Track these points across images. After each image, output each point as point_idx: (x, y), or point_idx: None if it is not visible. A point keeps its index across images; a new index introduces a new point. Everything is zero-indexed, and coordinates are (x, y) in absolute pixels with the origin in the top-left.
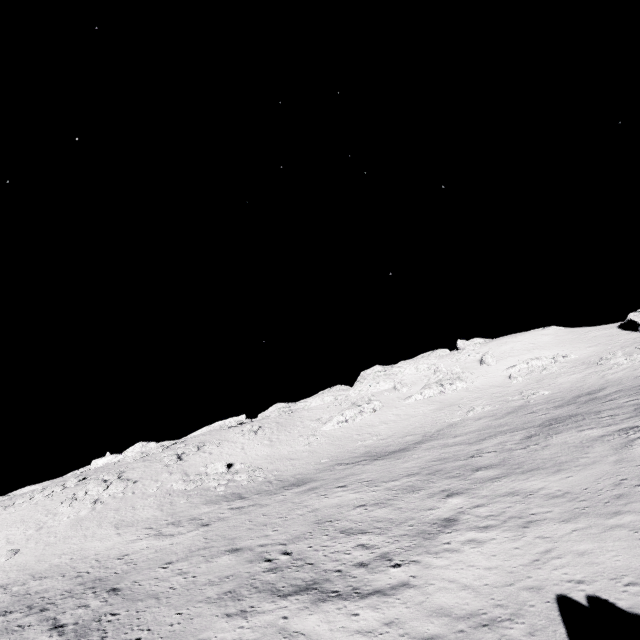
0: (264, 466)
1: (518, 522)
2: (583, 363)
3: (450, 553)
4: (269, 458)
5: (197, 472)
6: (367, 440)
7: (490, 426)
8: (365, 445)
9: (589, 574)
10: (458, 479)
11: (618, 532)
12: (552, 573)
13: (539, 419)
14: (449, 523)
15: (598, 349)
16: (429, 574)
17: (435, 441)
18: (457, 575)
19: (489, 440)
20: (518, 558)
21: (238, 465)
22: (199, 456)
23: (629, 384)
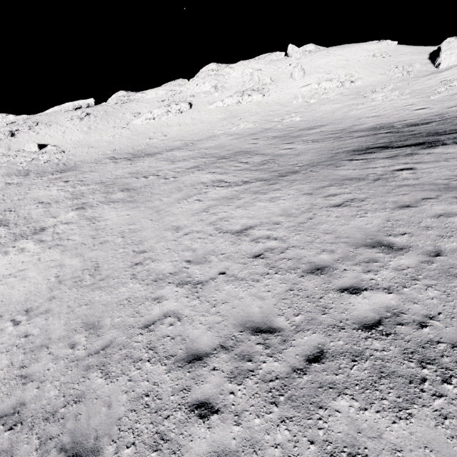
0: (68, 150)
1: (55, 243)
2: (357, 93)
3: (2, 255)
4: (77, 144)
5: (18, 148)
6: (153, 139)
7: (219, 146)
8: (148, 143)
9: None
10: (104, 196)
11: (54, 270)
12: None
13: (239, 149)
14: (38, 232)
15: (384, 79)
16: None
17: (177, 151)
18: None
19: (182, 162)
20: (11, 270)
21: (49, 147)
22: (28, 135)
23: (339, 126)
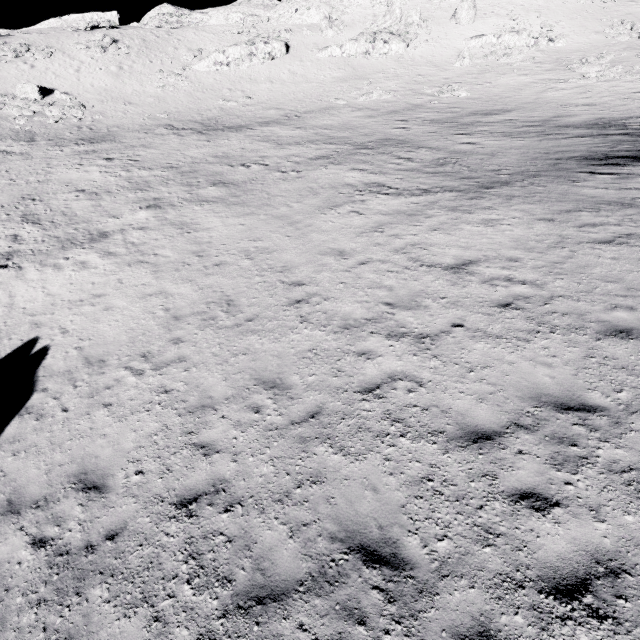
0: (90, 104)
1: (135, 259)
2: (556, 60)
3: (52, 270)
4: (104, 94)
5: (3, 91)
6: (230, 101)
7: (345, 125)
8: (223, 108)
9: (79, 329)
10: (186, 190)
11: (156, 300)
12: (68, 317)
13: (382, 134)
14: (98, 239)
15: (600, 41)
16: (9, 284)
17: (277, 127)
18: (22, 292)
19: (296, 147)
20: (78, 294)
21: (57, 94)
22: (15, 67)
23: (535, 115)
